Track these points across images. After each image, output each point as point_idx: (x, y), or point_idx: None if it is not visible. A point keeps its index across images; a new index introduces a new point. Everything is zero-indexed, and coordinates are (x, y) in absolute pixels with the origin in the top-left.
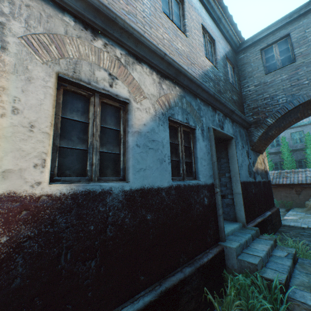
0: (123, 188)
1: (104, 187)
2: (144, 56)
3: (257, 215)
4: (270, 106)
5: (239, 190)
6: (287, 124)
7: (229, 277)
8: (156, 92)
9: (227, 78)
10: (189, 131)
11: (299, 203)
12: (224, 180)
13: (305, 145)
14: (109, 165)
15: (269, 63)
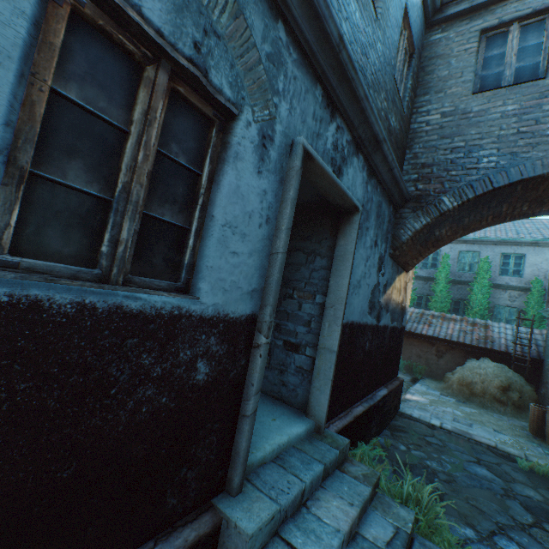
0: None
1: None
2: None
3: (359, 397)
4: (459, 168)
5: (334, 342)
6: (475, 222)
7: None
8: None
9: (392, 61)
10: (211, 115)
11: (435, 371)
12: (309, 309)
13: (475, 277)
14: None
15: (490, 70)
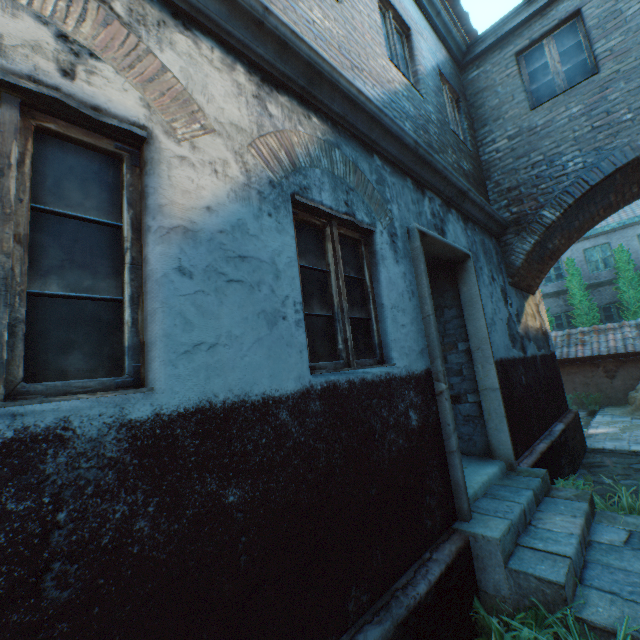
0: (125, 415)
1: (32, 422)
2: (198, 9)
3: (536, 435)
4: (547, 180)
5: (493, 381)
6: (586, 221)
7: (492, 635)
8: (247, 120)
9: (446, 119)
10: (358, 238)
11: (613, 396)
12: (455, 359)
13: (616, 273)
14: (75, 339)
15: (539, 84)
